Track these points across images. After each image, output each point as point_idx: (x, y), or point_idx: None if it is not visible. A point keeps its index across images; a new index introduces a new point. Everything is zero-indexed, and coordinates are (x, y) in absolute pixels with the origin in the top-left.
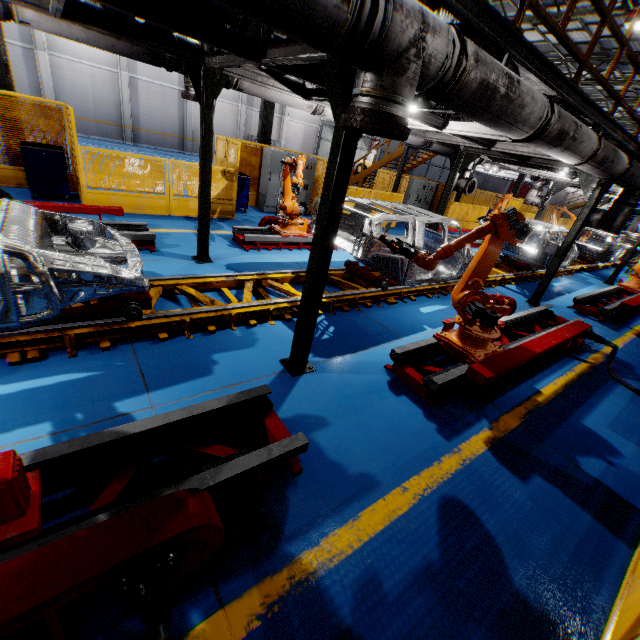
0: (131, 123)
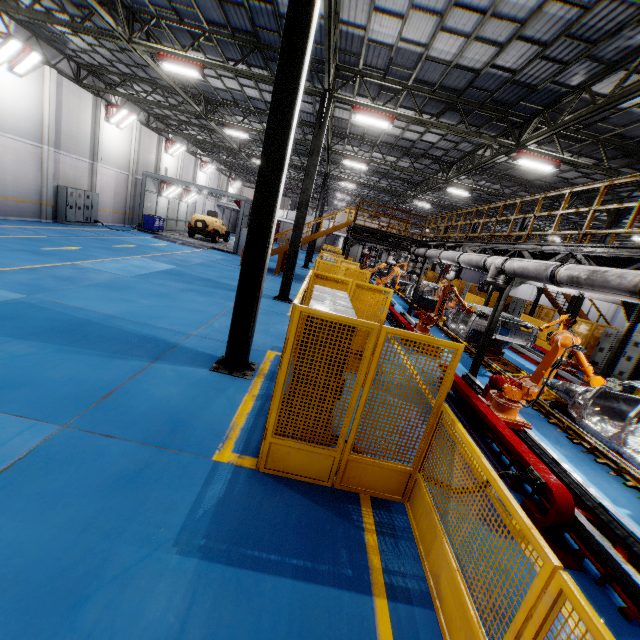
0: None
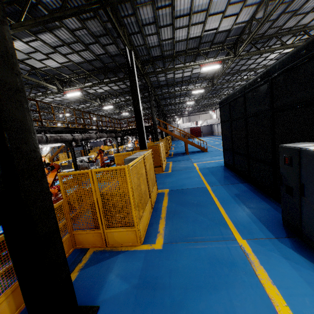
0: None
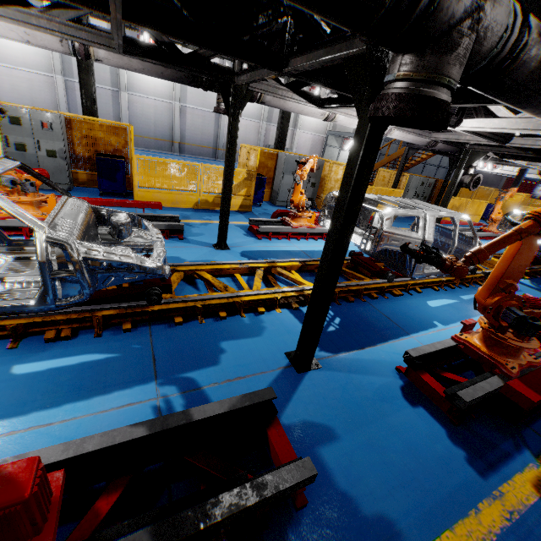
0: (179, 139)
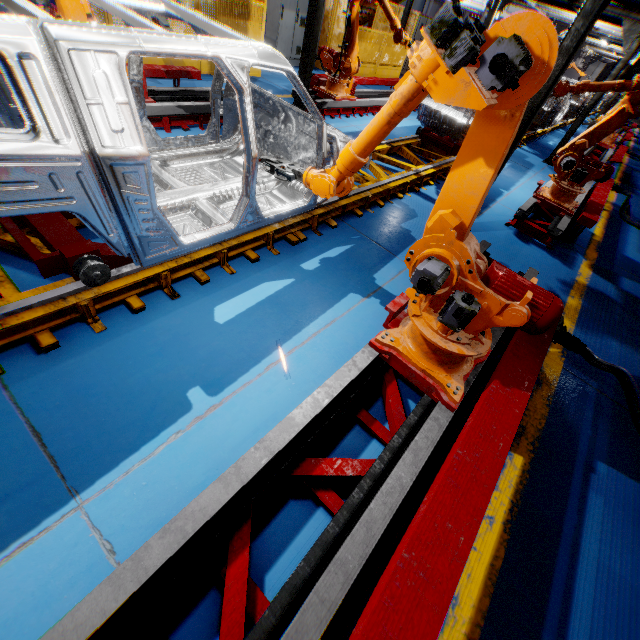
0: None
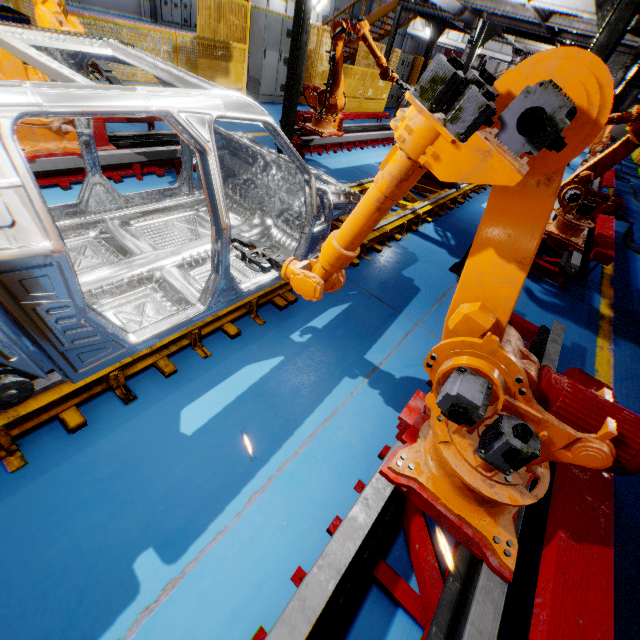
0: None
